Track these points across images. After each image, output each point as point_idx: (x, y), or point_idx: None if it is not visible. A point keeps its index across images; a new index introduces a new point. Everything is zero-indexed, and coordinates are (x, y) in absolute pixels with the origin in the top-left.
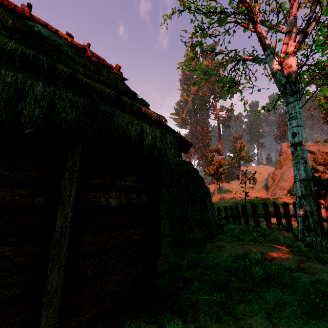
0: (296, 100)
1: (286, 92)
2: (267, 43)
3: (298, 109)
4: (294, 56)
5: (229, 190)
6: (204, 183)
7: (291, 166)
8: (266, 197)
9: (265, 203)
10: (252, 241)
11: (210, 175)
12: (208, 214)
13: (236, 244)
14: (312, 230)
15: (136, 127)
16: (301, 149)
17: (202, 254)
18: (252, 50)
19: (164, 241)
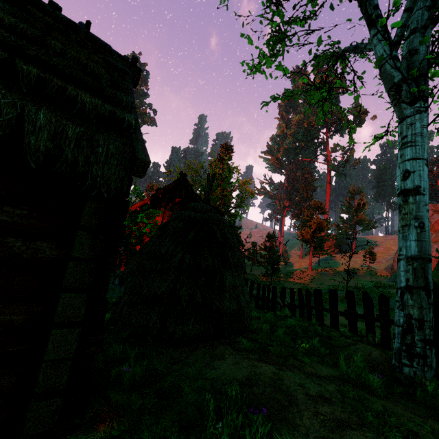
0: (419, 112)
1: (401, 98)
2: (376, 15)
3: (420, 128)
4: (427, 34)
5: (332, 266)
6: (229, 243)
7: (435, 241)
8: (386, 284)
9: (351, 292)
10: (289, 355)
11: (303, 240)
12: (224, 297)
13: (247, 358)
14: (417, 355)
15: (2, 110)
16: (415, 201)
17: (176, 366)
18: (363, 39)
19: (57, 333)
